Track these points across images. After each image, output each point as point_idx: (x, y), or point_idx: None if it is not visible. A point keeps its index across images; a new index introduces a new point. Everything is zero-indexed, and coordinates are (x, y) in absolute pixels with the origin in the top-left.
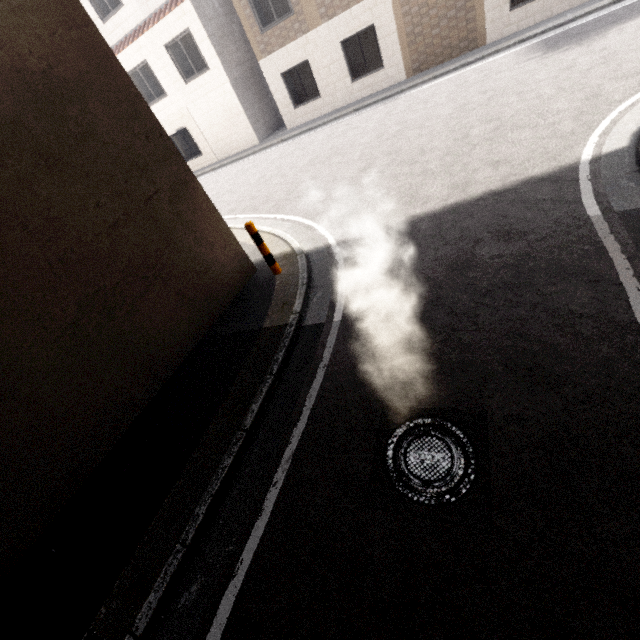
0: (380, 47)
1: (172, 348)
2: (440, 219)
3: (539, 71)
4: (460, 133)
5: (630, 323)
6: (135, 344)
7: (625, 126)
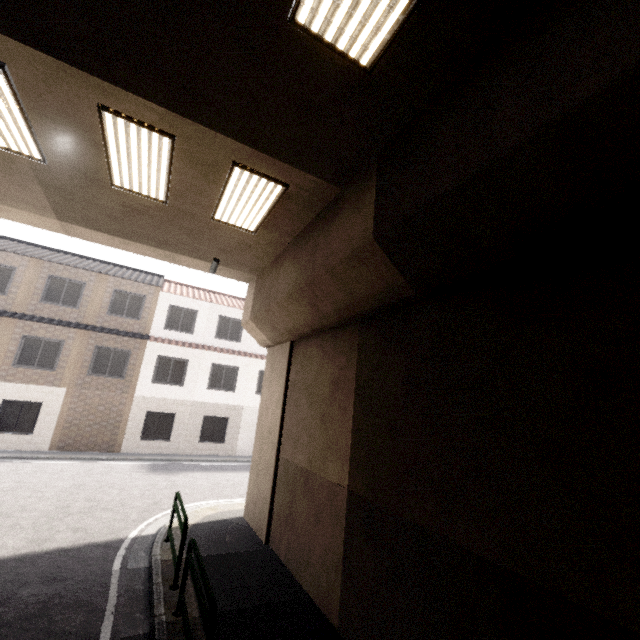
0: (39, 419)
1: None
2: (3, 564)
3: (139, 480)
4: (65, 503)
5: (96, 634)
6: None
7: (160, 523)
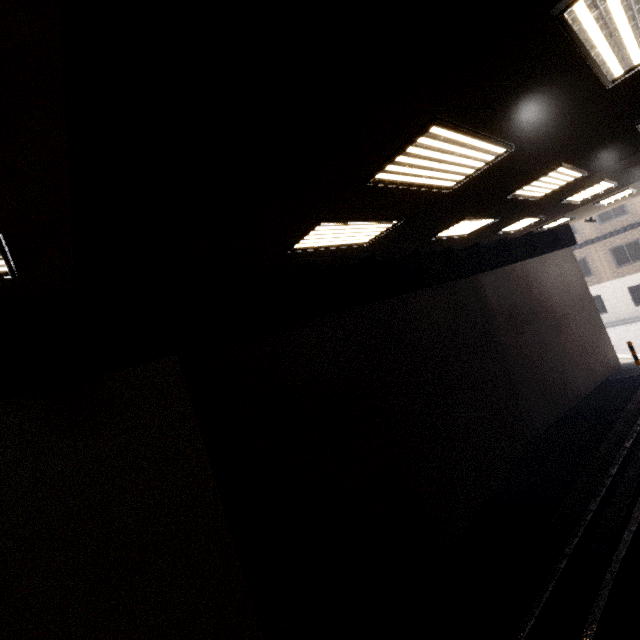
0: None
1: (597, 376)
2: None
3: None
4: None
5: None
6: (590, 368)
7: None
